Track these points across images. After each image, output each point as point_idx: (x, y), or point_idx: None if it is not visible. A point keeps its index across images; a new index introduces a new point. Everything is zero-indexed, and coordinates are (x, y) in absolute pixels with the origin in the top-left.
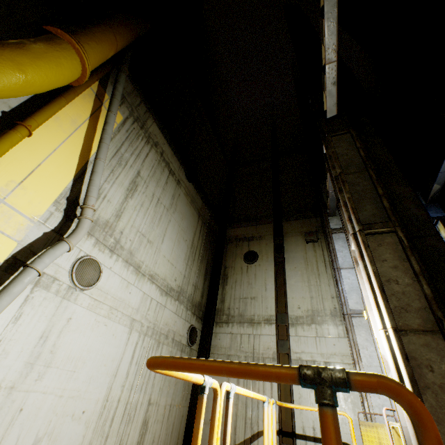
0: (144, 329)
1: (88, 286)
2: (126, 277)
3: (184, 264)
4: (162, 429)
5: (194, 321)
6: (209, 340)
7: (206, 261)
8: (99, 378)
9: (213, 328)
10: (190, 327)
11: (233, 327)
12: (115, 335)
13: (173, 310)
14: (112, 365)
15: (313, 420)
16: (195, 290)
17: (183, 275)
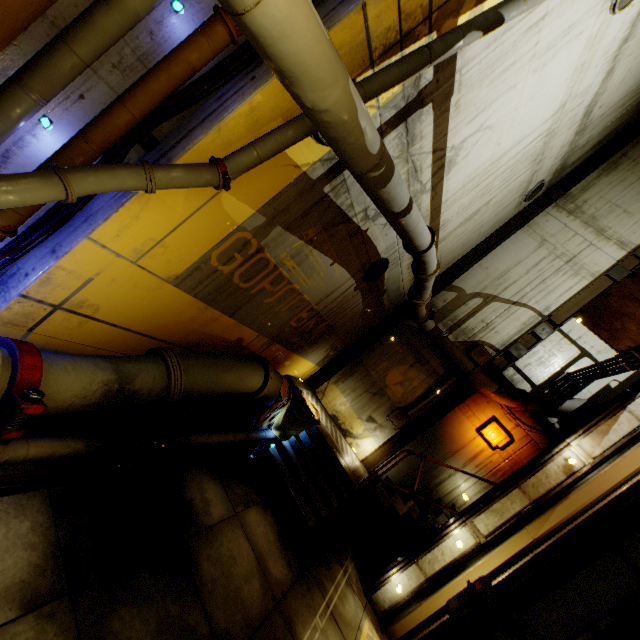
0: (552, 128)
1: (617, 7)
2: (615, 40)
3: (619, 97)
4: (468, 233)
5: (546, 180)
6: (537, 213)
7: (618, 124)
8: (520, 129)
9: (548, 207)
10: (543, 180)
11: (574, 222)
12: (553, 102)
13: (564, 142)
14: (527, 131)
15: (585, 334)
16: (581, 148)
17: (604, 111)
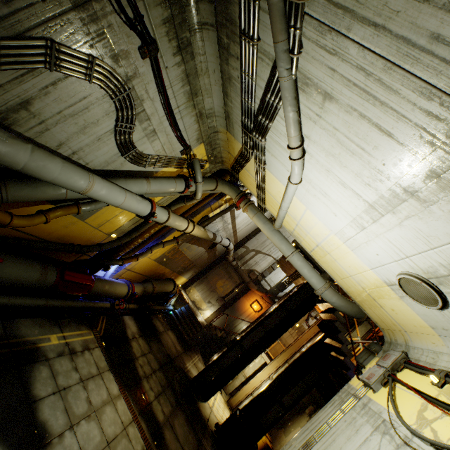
0: None
1: None
2: None
3: None
4: (249, 228)
5: None
6: None
7: None
8: None
9: None
10: None
11: None
12: None
13: None
14: None
15: None
16: None
17: None
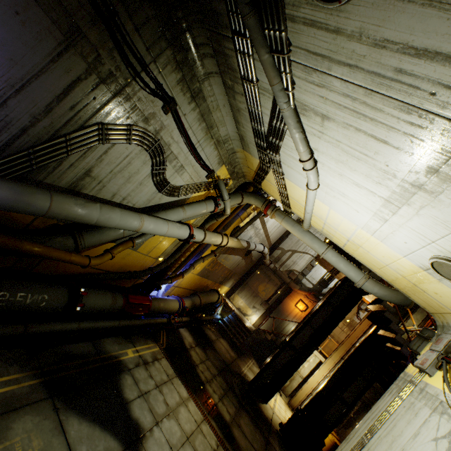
0: None
1: None
2: None
3: None
4: (281, 229)
5: None
6: None
7: None
8: None
9: None
10: None
11: None
12: None
13: None
14: None
15: None
16: None
17: None
